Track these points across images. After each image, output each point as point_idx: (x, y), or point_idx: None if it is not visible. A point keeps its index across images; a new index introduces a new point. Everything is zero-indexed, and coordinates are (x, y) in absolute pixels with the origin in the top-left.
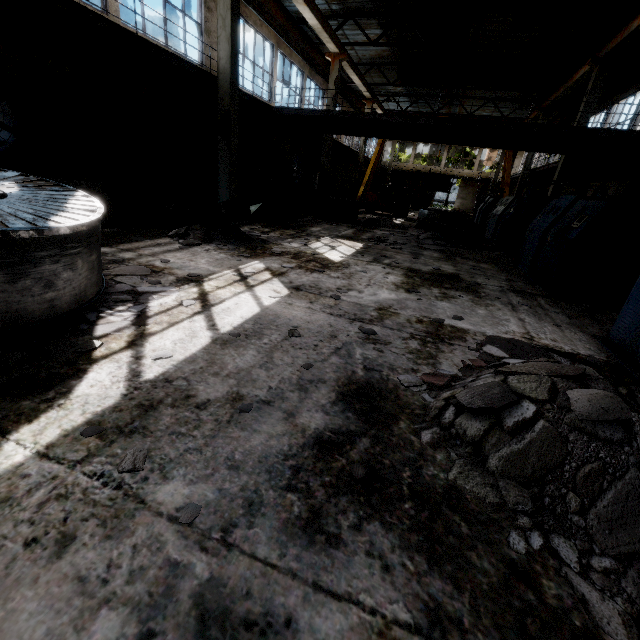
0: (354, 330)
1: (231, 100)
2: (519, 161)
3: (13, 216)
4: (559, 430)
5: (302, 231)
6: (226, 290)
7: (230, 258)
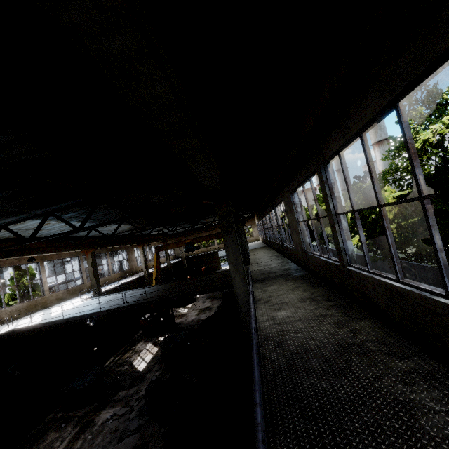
0: None
1: None
2: (256, 229)
3: None
4: None
5: None
6: None
7: None
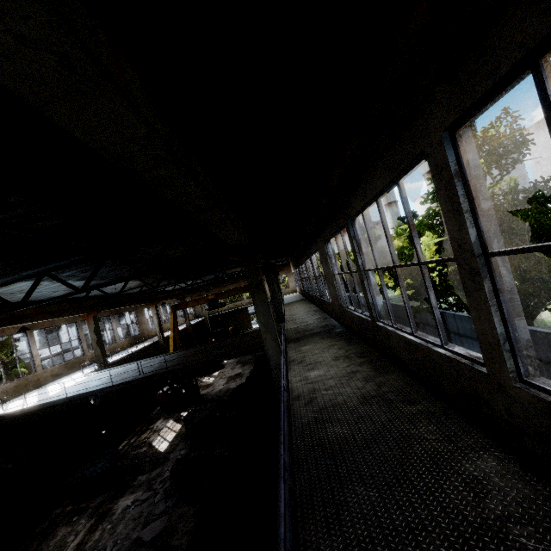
0: None
1: None
2: (292, 278)
3: None
4: None
5: None
6: None
7: None
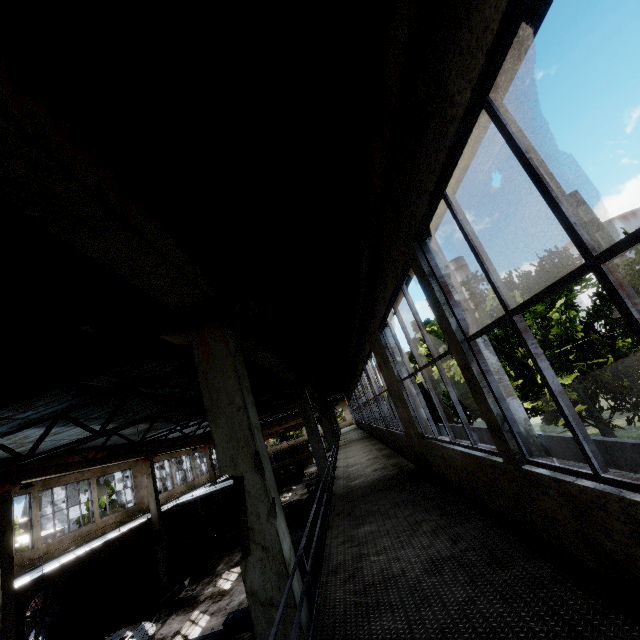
0: None
1: (160, 524)
2: (348, 411)
3: (143, 637)
4: None
5: (213, 574)
6: (190, 629)
7: (185, 616)
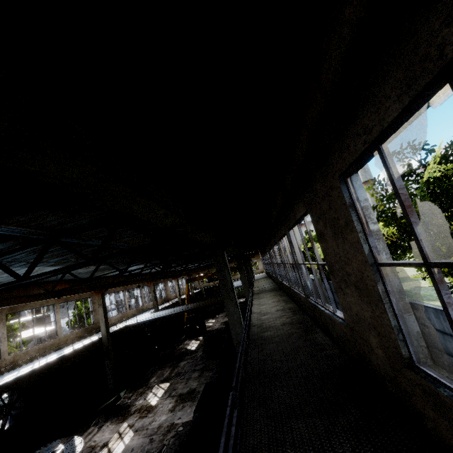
0: (148, 440)
1: (108, 343)
2: (261, 262)
3: None
4: (167, 449)
5: (146, 386)
6: (115, 444)
7: (116, 426)
